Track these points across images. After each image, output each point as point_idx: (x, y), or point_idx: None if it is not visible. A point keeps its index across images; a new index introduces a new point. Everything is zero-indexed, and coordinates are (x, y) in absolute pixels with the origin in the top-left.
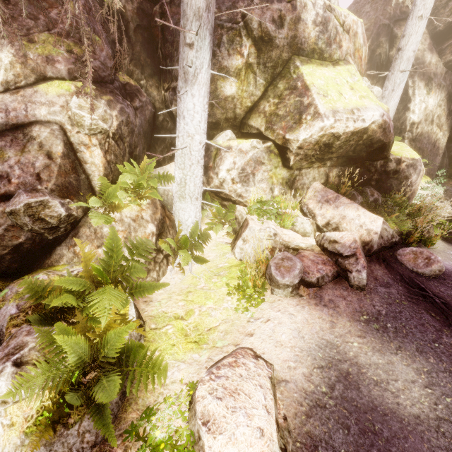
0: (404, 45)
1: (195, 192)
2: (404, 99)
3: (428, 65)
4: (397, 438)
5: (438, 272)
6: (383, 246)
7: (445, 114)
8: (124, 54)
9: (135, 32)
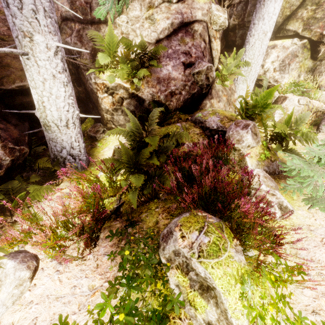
0: None
1: (254, 76)
2: None
3: None
4: None
5: None
6: None
7: None
8: None
9: None
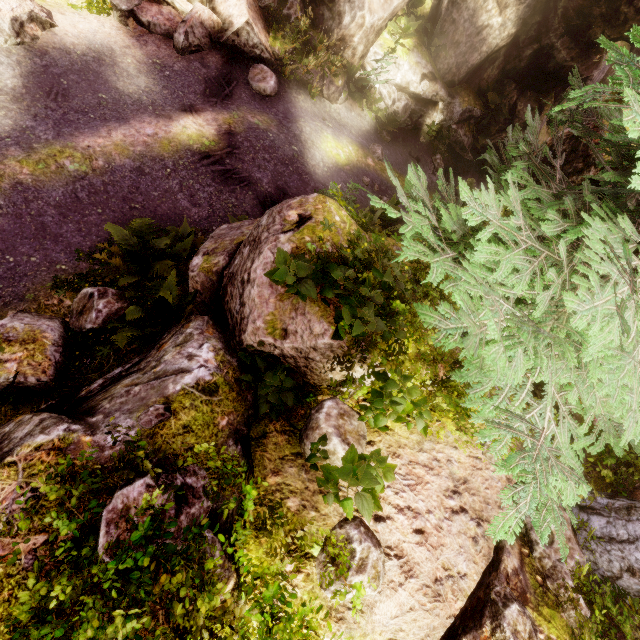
0: None
1: None
2: None
3: None
4: (95, 83)
5: (263, 91)
6: (237, 45)
7: None
8: None
9: None
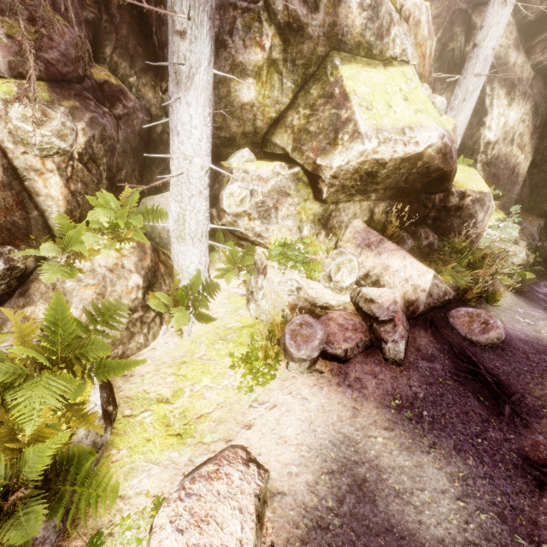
0: (481, 40)
1: (198, 231)
2: (479, 110)
3: (512, 67)
4: None
5: (497, 340)
6: (431, 306)
7: (529, 131)
8: (86, 43)
9: (119, 9)
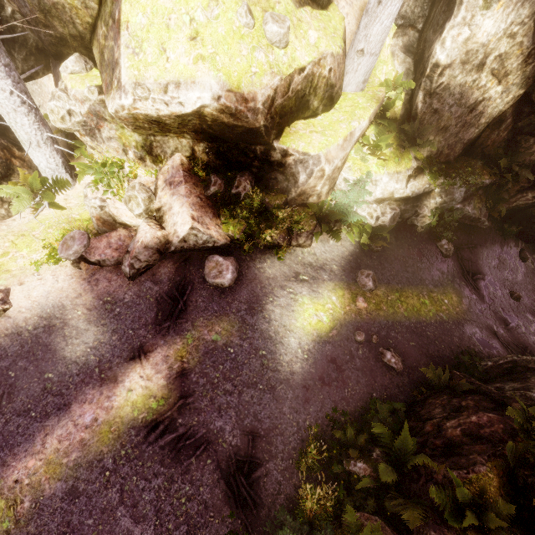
0: None
1: (32, 140)
2: (451, 5)
3: None
4: (42, 360)
5: (221, 286)
6: (187, 248)
7: (522, 52)
8: None
9: None
